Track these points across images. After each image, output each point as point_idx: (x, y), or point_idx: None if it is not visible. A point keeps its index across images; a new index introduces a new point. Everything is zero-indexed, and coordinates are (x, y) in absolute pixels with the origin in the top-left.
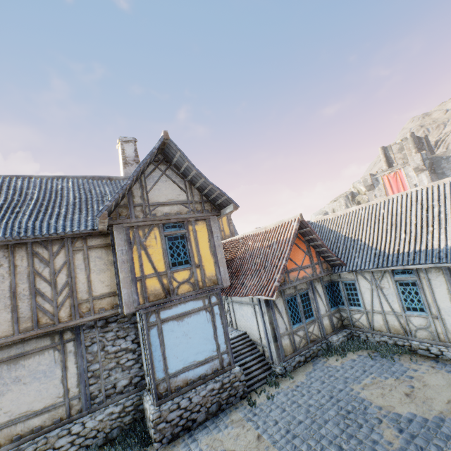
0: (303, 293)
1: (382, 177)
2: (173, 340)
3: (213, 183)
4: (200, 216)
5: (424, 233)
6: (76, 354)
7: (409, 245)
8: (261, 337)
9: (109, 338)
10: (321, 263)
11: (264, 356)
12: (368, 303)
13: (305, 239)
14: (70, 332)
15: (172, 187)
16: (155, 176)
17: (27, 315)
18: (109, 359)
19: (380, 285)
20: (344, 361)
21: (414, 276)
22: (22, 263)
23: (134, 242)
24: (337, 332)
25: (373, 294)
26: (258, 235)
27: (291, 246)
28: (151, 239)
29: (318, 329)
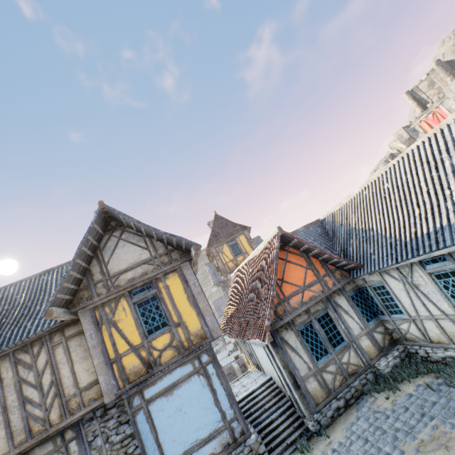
0: (321, 315)
1: (419, 124)
2: (164, 420)
3: (165, 232)
4: (168, 269)
5: (441, 201)
6: (81, 453)
7: (426, 223)
8: (283, 384)
9: (111, 427)
10: (332, 273)
11: (294, 407)
12: (409, 308)
13: (301, 251)
14: (71, 431)
15: (131, 250)
16: (111, 245)
17: (20, 426)
18: (116, 451)
19: (413, 283)
20: (397, 399)
21: (449, 263)
22: (8, 374)
23: (101, 322)
24: (387, 352)
25: (411, 295)
26: (255, 259)
27: (275, 271)
28: (119, 313)
29: (357, 355)
